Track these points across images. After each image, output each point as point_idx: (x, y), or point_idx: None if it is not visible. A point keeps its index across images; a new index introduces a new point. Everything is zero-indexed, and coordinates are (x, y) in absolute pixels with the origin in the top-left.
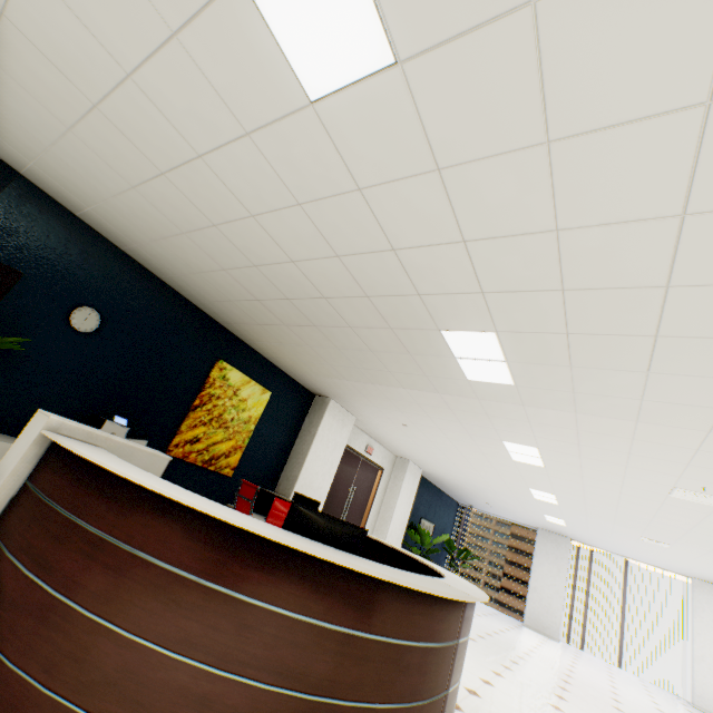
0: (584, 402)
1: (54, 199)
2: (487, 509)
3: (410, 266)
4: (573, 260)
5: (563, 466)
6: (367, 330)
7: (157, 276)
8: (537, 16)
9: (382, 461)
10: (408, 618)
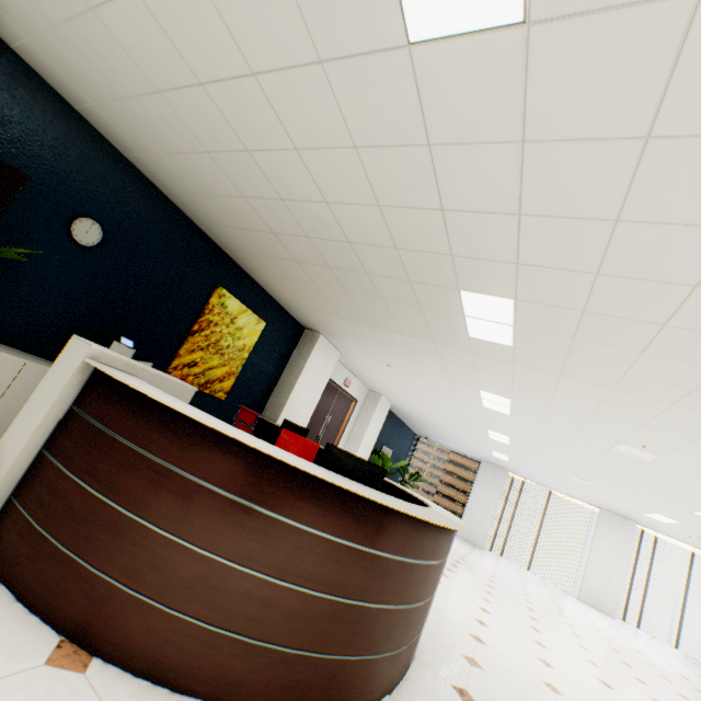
0: (571, 369)
1: (49, 86)
2: (441, 441)
3: (453, 228)
4: (619, 249)
5: (527, 416)
6: (383, 279)
7: (161, 191)
8: (698, 8)
9: (357, 394)
10: (421, 544)
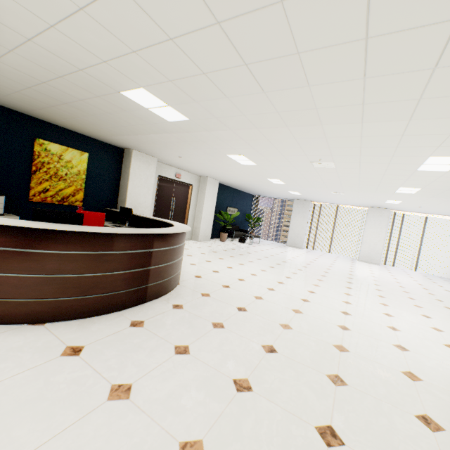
0: (227, 123)
1: None
2: (267, 195)
3: (52, 51)
4: (113, 29)
5: (263, 162)
6: (90, 100)
7: None
8: None
9: (190, 181)
10: (100, 244)
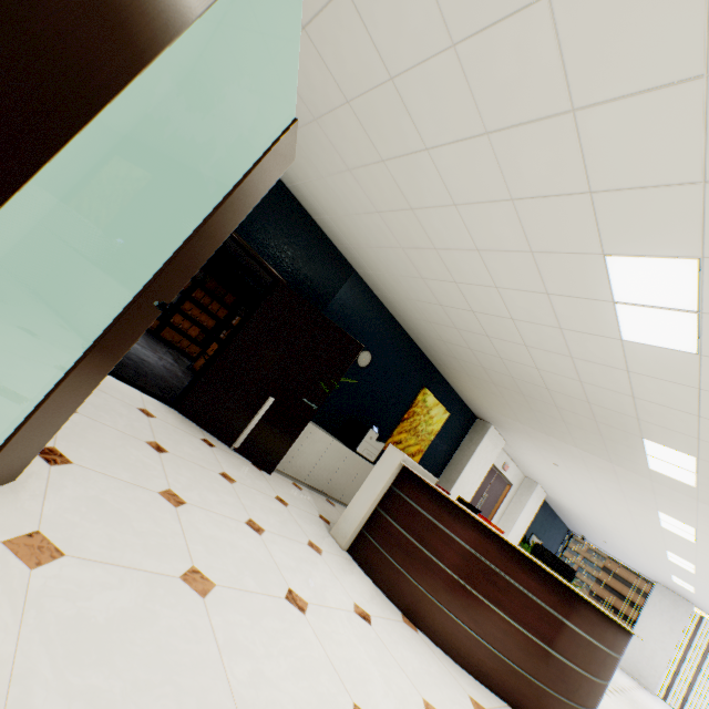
0: None
1: (365, 283)
2: (600, 545)
3: (641, 407)
4: None
5: None
6: (570, 413)
7: (403, 328)
8: None
9: (512, 478)
10: (604, 633)
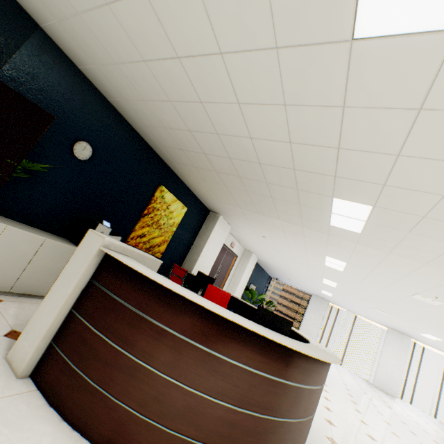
0: (400, 249)
1: (63, 52)
2: (286, 281)
3: (342, 160)
4: None
5: (355, 273)
6: (278, 186)
7: (128, 123)
8: None
9: (238, 252)
10: (320, 375)
